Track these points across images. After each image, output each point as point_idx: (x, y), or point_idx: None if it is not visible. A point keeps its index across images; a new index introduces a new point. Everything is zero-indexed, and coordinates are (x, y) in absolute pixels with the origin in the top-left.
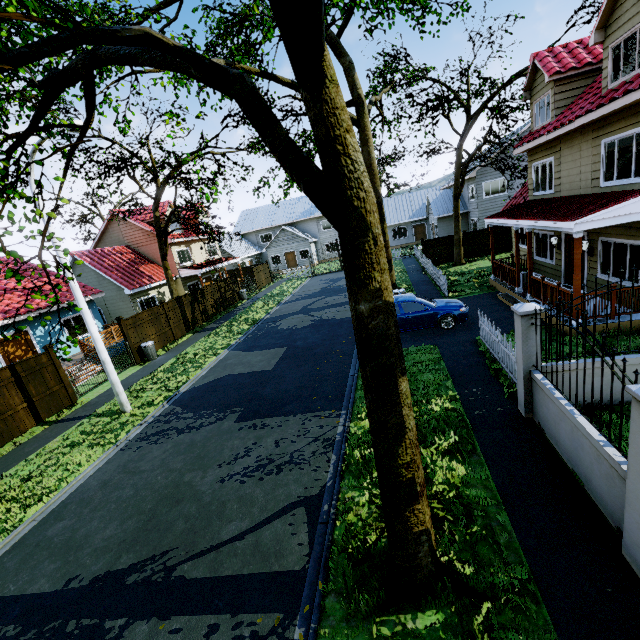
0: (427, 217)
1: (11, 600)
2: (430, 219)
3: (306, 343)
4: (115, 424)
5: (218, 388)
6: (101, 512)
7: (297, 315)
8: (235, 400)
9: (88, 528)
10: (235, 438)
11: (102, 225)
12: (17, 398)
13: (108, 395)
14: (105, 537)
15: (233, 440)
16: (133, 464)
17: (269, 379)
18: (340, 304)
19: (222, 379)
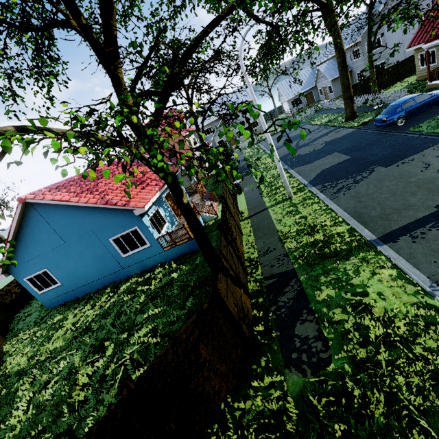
0: (313, 86)
1: (417, 221)
2: (319, 85)
3: (346, 146)
4: (299, 200)
5: (332, 172)
6: (388, 202)
7: (301, 148)
8: (360, 167)
9: (396, 204)
10: (404, 167)
11: (135, 137)
12: (231, 206)
13: (255, 203)
14: (417, 200)
15: (405, 168)
16: (358, 195)
17: (362, 158)
18: (323, 135)
19: (324, 171)
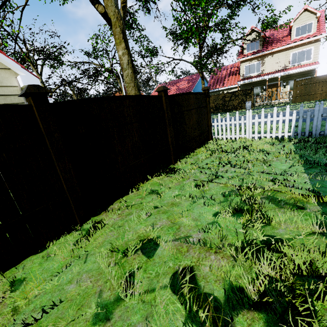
0: None
1: None
2: None
3: None
4: None
5: None
6: None
7: None
8: None
9: None
10: None
11: None
12: None
13: None
14: None
15: None
16: None
17: None
18: None
19: None
